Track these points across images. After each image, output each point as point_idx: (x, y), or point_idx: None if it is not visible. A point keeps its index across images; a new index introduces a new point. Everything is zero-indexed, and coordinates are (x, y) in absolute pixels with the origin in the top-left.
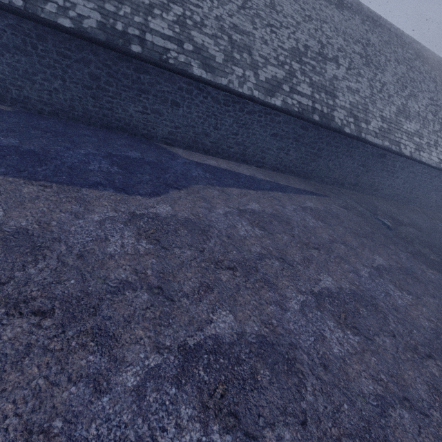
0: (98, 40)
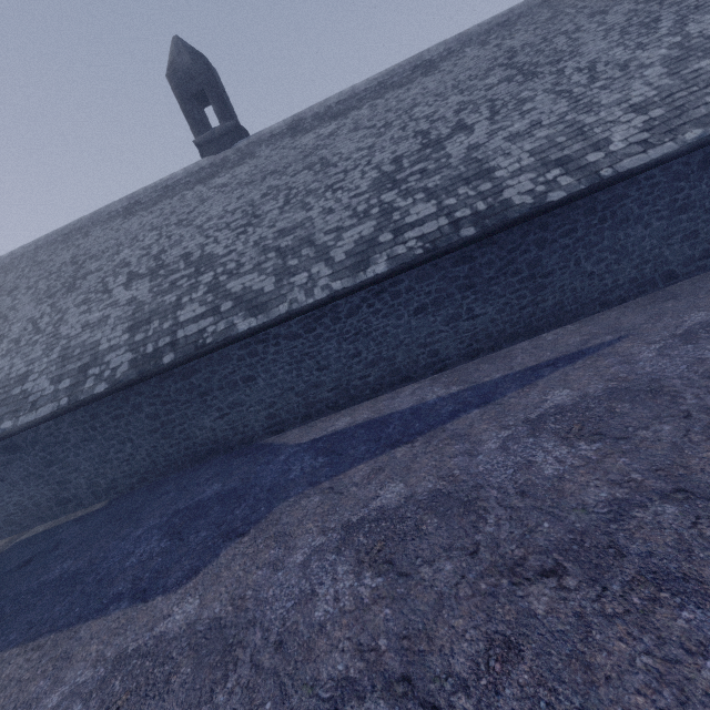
0: (131, 381)
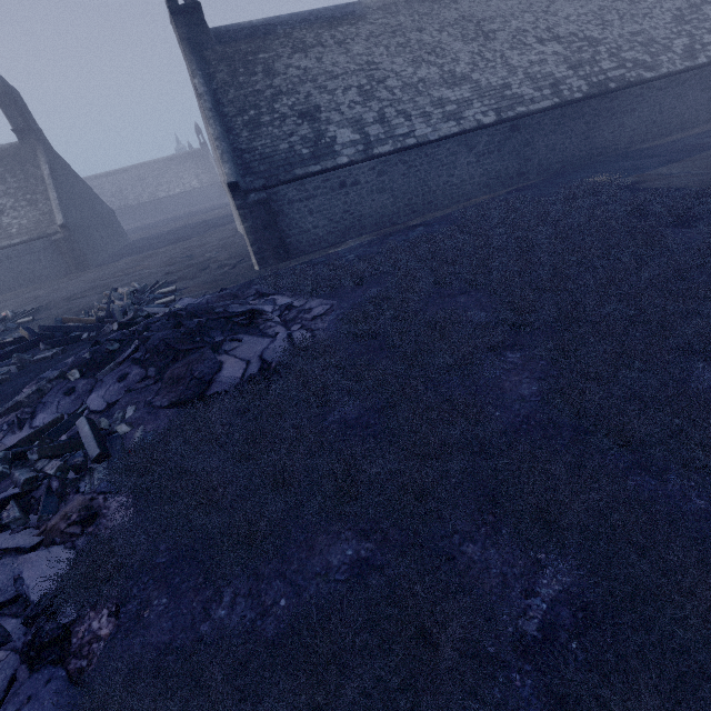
0: (595, 94)
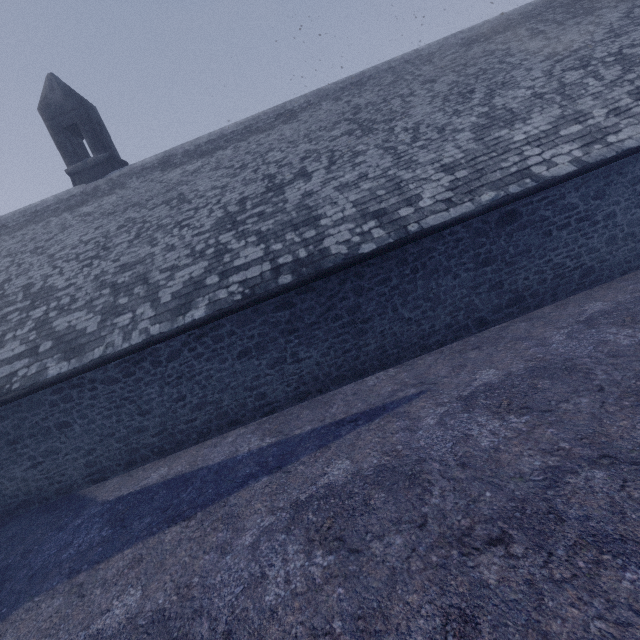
0: None
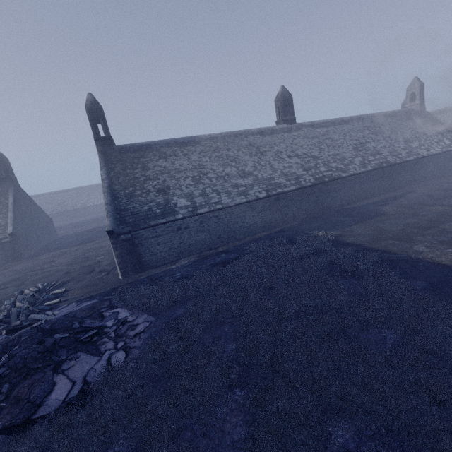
0: (318, 183)
